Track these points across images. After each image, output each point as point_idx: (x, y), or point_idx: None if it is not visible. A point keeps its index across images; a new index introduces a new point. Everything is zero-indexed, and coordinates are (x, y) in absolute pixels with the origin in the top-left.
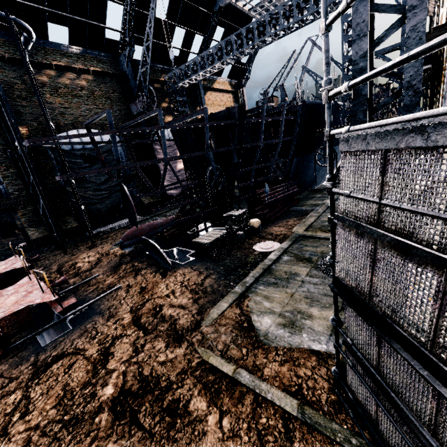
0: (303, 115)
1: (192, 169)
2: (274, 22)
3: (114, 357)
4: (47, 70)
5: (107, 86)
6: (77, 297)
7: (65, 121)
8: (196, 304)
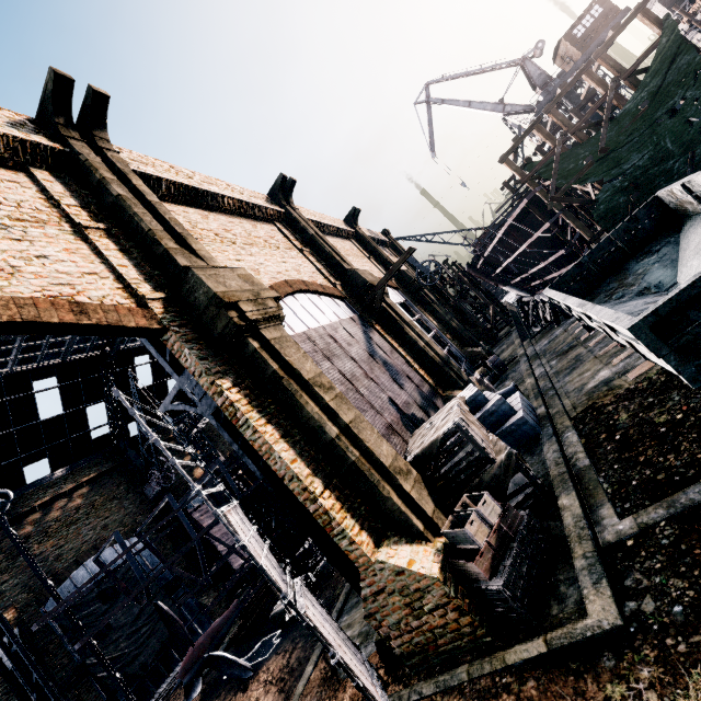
0: None
1: None
2: None
3: None
4: (30, 516)
5: (109, 486)
6: None
7: (64, 564)
8: (282, 693)
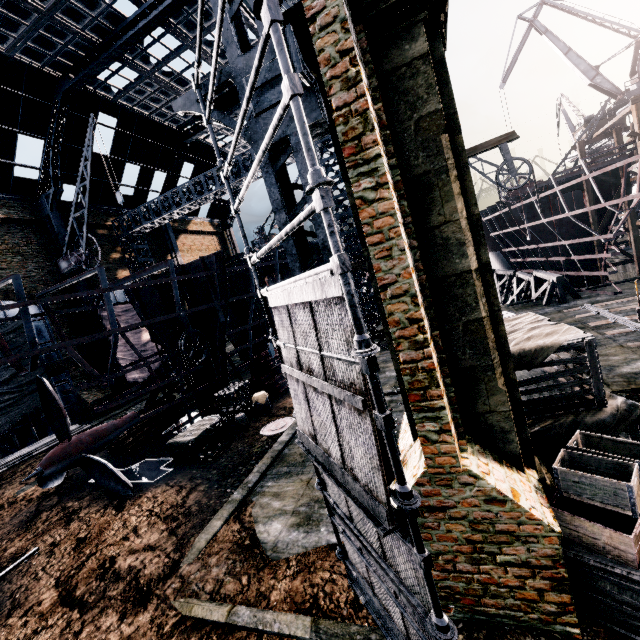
0: None
1: (162, 338)
2: (248, 163)
3: None
4: None
5: (17, 237)
6: None
7: None
8: (174, 536)
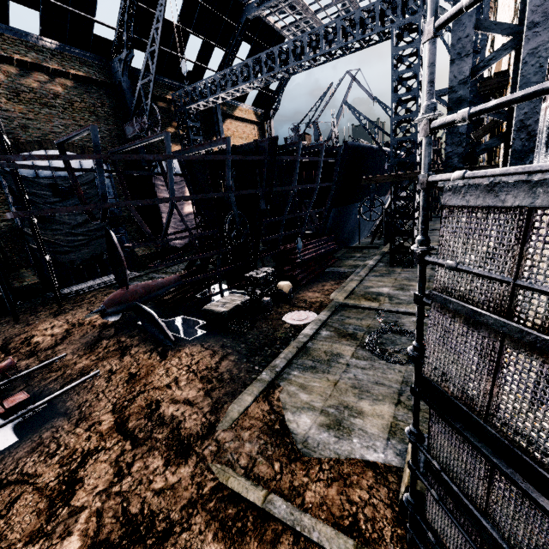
0: (344, 158)
1: (205, 214)
2: (313, 44)
3: (85, 486)
4: (5, 65)
5: (93, 98)
6: (29, 390)
7: (27, 137)
8: (209, 397)
